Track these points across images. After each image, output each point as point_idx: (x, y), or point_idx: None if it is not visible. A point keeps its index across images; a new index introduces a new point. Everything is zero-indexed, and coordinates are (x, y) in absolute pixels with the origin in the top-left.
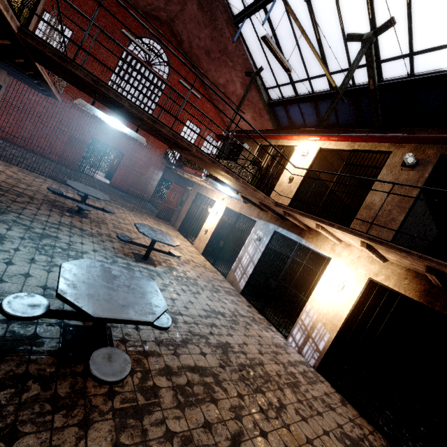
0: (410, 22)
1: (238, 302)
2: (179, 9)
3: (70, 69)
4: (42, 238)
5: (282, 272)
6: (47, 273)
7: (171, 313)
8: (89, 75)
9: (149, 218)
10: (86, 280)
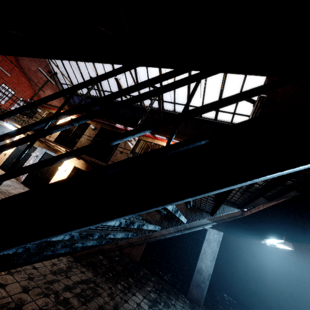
0: (108, 81)
1: (17, 184)
2: None
3: None
4: None
5: (44, 169)
6: None
7: None
8: None
9: None
10: None
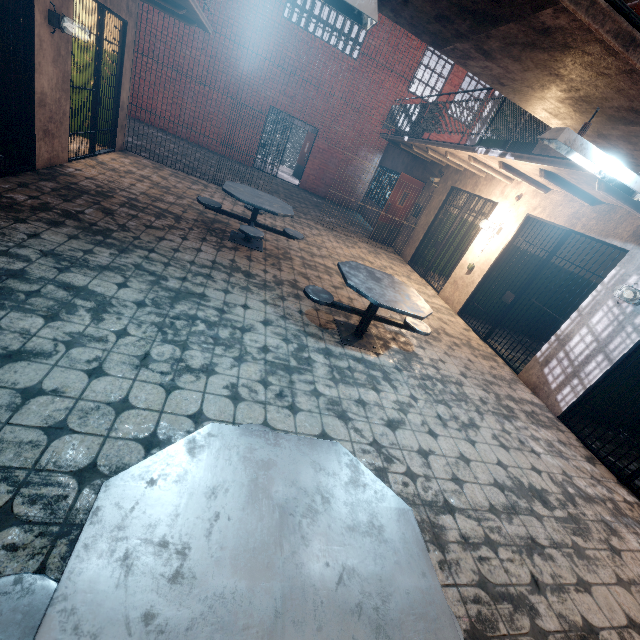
0: None
1: (562, 446)
2: None
3: None
4: (175, 301)
5: None
6: (164, 394)
7: (426, 508)
8: None
9: (359, 241)
10: (162, 595)
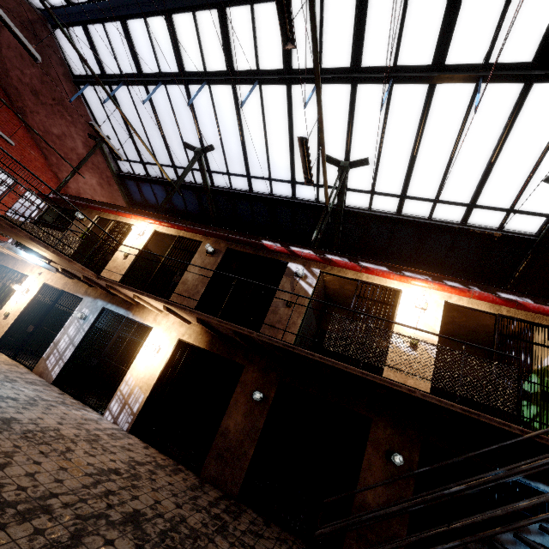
0: (224, 152)
1: (45, 390)
2: None
3: None
4: None
5: (106, 348)
6: None
7: None
8: None
9: None
10: None
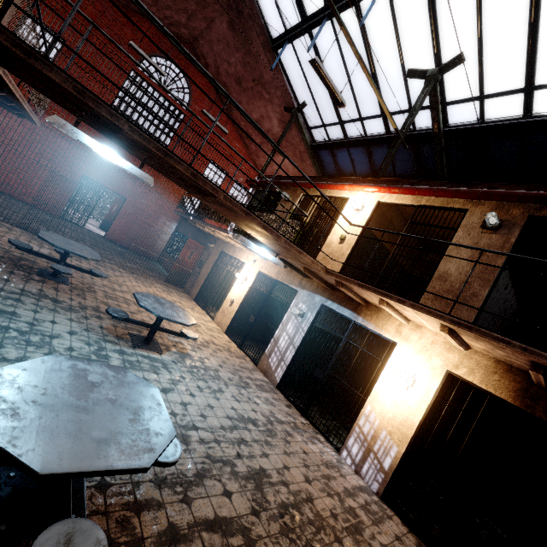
0: (481, 60)
1: (274, 400)
2: (204, 26)
3: (40, 69)
4: None
5: (332, 359)
6: None
7: (181, 428)
8: (69, 81)
9: (156, 283)
10: (39, 397)
